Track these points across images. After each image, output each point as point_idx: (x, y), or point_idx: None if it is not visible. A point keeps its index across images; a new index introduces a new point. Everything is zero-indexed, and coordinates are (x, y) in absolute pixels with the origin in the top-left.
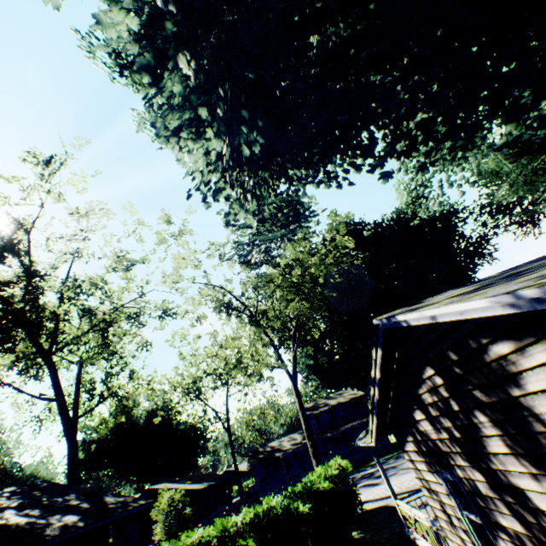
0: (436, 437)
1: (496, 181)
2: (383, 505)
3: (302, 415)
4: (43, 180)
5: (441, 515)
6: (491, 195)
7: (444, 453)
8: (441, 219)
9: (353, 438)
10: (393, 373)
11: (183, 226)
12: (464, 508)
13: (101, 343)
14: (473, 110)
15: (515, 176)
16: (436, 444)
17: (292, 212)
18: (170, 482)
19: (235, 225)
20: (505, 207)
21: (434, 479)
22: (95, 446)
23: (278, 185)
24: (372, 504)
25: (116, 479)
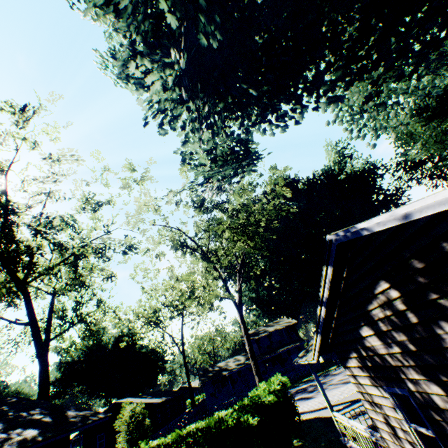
0: (385, 352)
1: (410, 141)
2: (318, 416)
3: (246, 338)
4: (17, 126)
5: (383, 427)
6: (406, 154)
7: (393, 367)
8: (363, 174)
9: (288, 359)
10: (340, 292)
11: (145, 173)
12: (411, 420)
13: (72, 276)
14: (444, 1)
15: (427, 136)
16: (384, 359)
17: (242, 150)
18: (133, 397)
19: (190, 163)
20: (417, 164)
21: (379, 392)
22: (70, 367)
23: (230, 126)
24: (307, 415)
25: (87, 395)
